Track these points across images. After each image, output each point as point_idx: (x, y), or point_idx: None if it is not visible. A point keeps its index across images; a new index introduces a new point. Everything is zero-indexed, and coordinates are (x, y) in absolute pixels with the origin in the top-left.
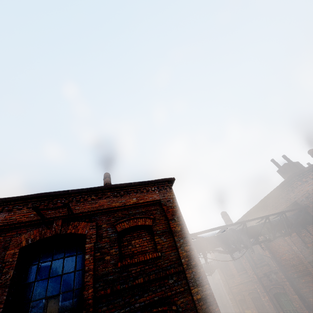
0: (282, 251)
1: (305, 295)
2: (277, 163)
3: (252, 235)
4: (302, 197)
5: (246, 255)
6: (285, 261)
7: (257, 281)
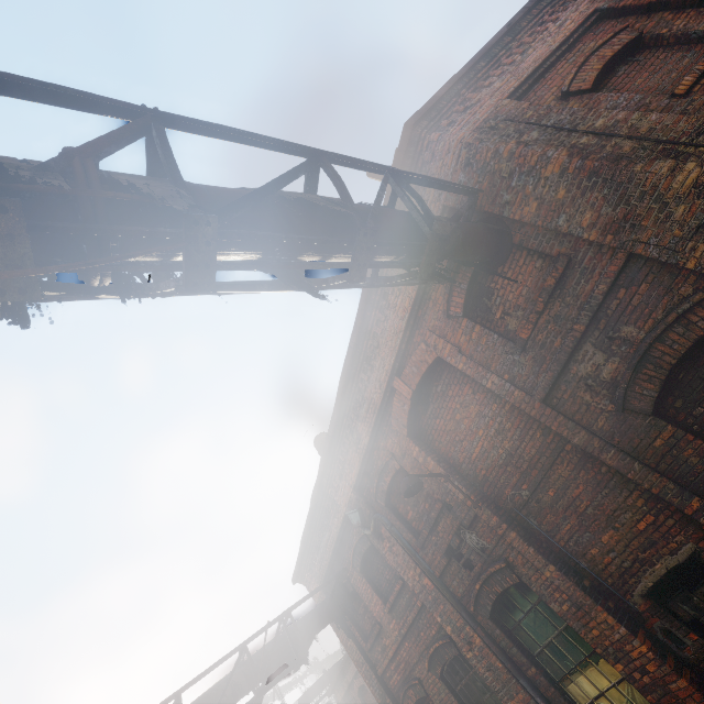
0: (467, 430)
1: (575, 547)
2: None
3: (224, 201)
4: (456, 176)
5: (388, 519)
6: (484, 459)
7: (435, 596)
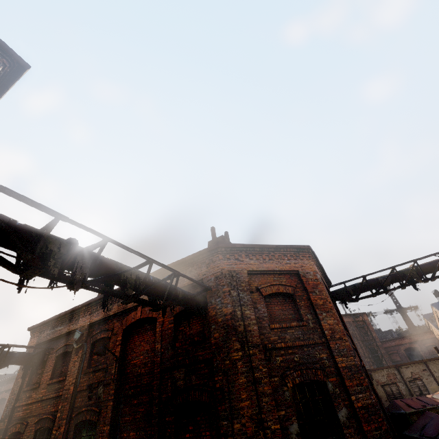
0: (140, 351)
1: (122, 427)
2: (215, 233)
3: (103, 270)
4: (212, 276)
5: (87, 349)
6: (133, 367)
7: (68, 397)
